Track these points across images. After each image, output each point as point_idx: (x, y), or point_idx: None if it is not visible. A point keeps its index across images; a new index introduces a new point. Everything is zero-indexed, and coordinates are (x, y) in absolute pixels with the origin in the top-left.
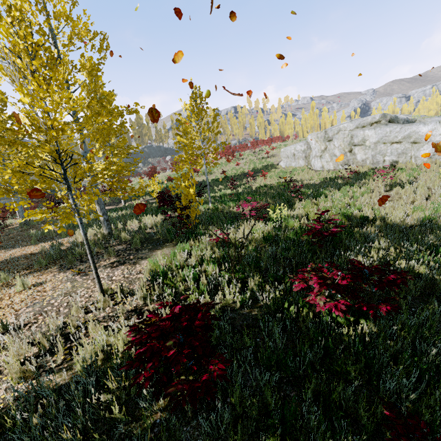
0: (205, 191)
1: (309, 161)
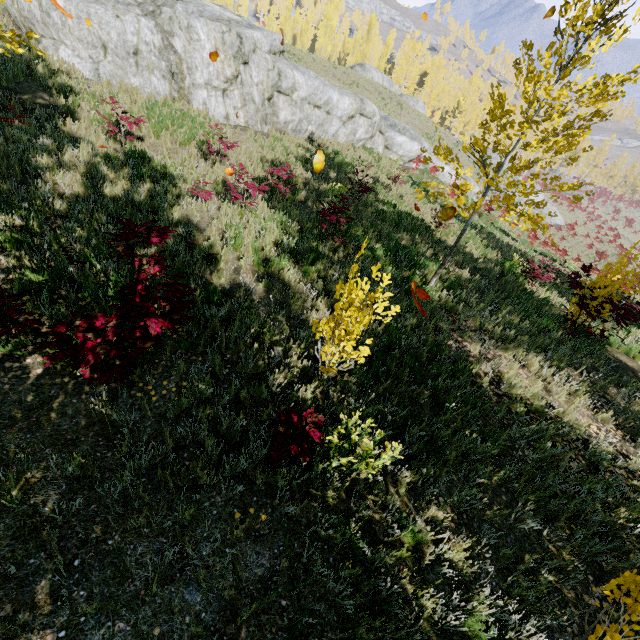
0: (95, 218)
1: (185, 89)
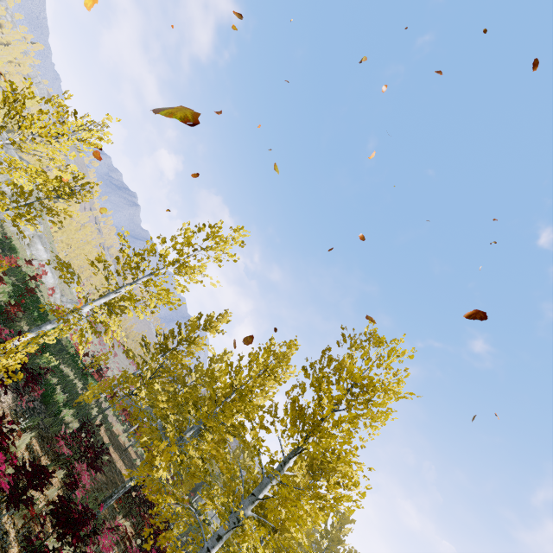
0: None
1: None
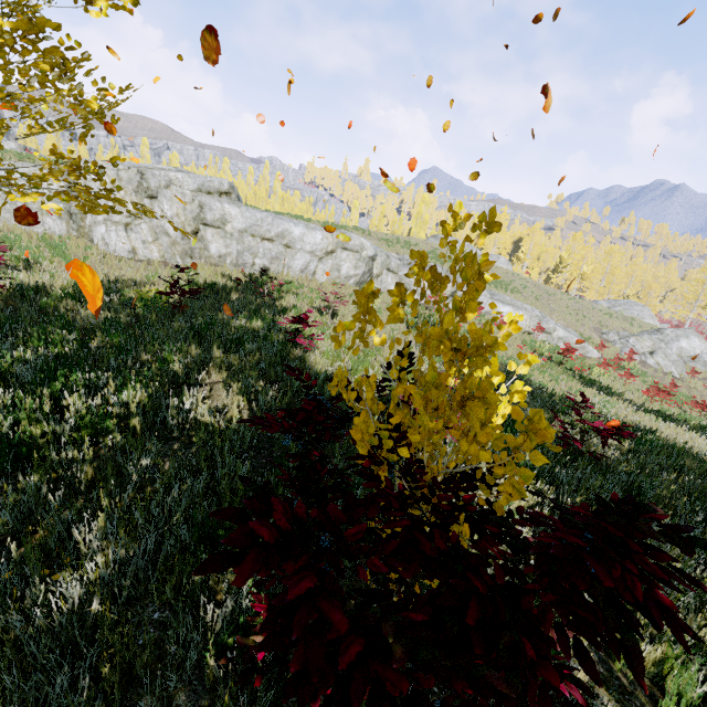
0: None
1: (85, 228)
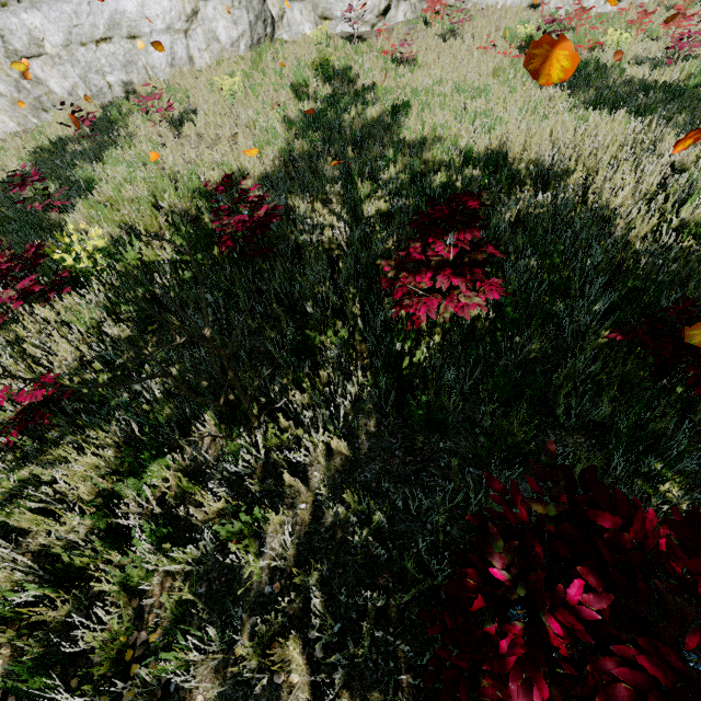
0: None
1: None
